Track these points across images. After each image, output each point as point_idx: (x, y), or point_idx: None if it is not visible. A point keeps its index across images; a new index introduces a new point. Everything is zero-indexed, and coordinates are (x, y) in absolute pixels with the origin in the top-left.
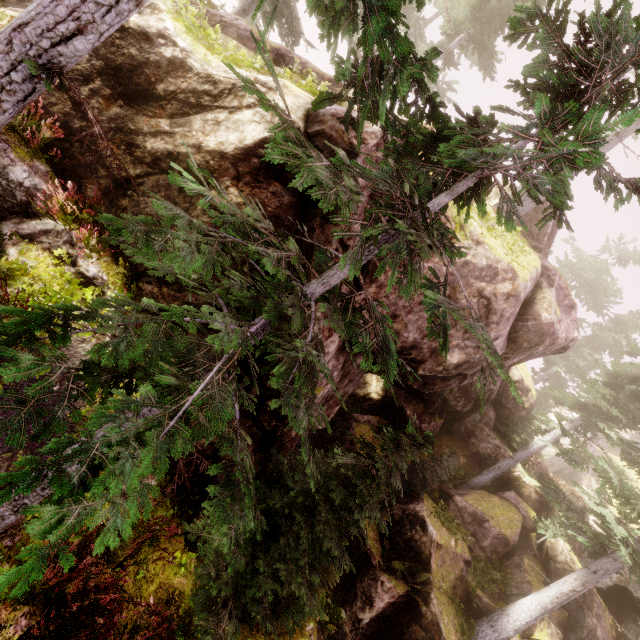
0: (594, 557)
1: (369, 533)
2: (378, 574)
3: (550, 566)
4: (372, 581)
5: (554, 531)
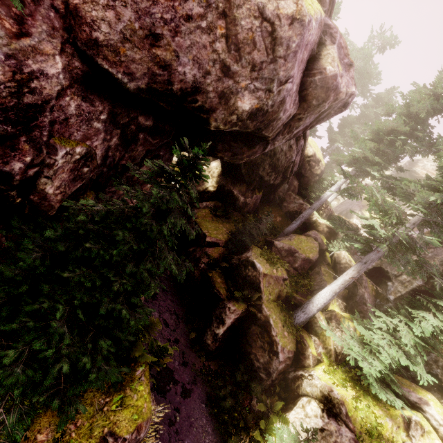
0: (364, 254)
1: (216, 280)
2: (226, 304)
3: (337, 268)
4: (222, 309)
5: (339, 247)
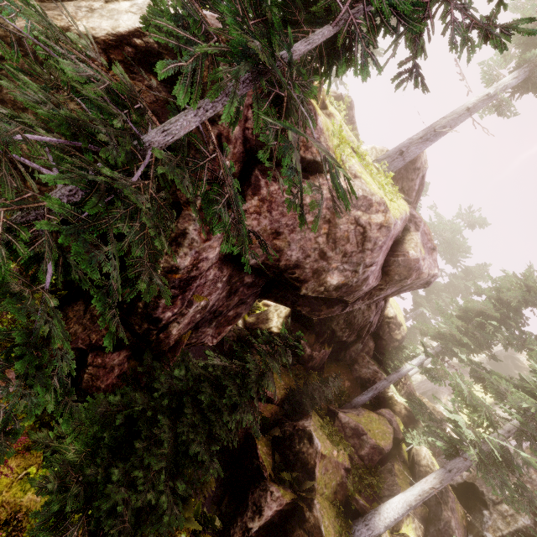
0: (449, 458)
1: (262, 448)
2: (268, 485)
3: (415, 469)
4: (262, 492)
5: (419, 440)
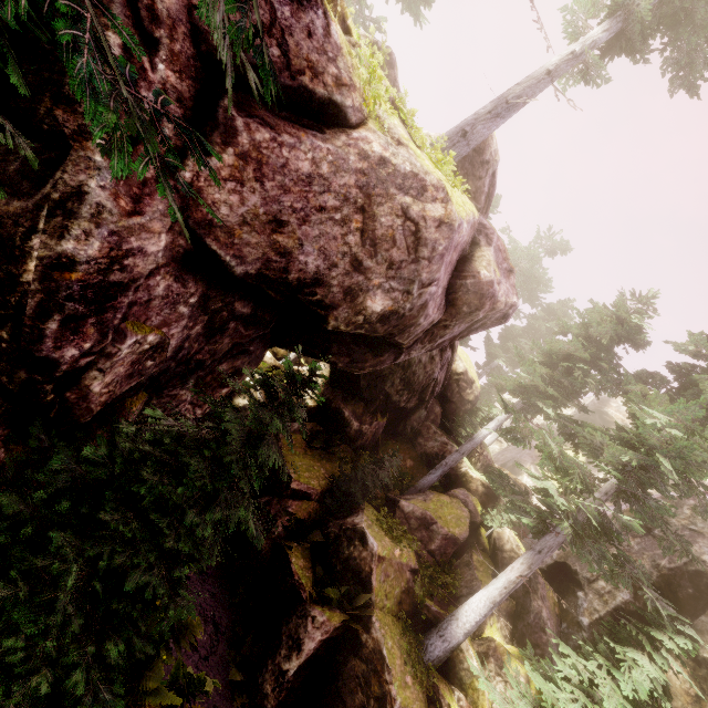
0: (538, 537)
1: (298, 561)
2: (309, 609)
3: (498, 557)
4: (301, 619)
5: (500, 521)
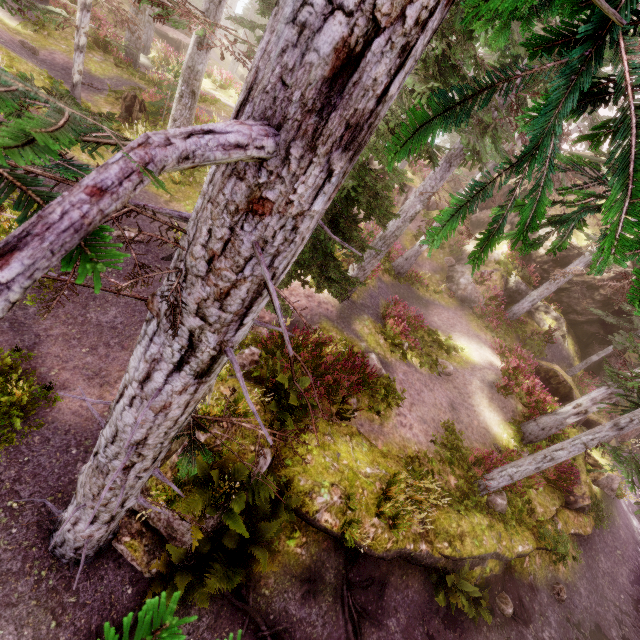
0: None
1: None
2: None
3: None
4: None
5: None
